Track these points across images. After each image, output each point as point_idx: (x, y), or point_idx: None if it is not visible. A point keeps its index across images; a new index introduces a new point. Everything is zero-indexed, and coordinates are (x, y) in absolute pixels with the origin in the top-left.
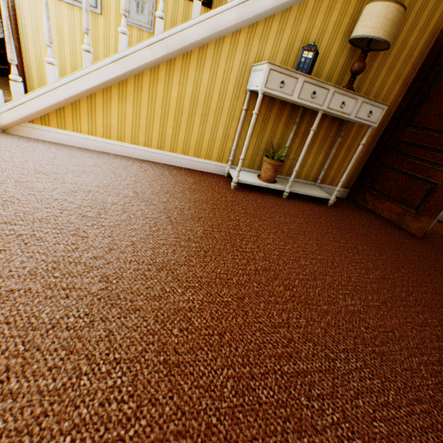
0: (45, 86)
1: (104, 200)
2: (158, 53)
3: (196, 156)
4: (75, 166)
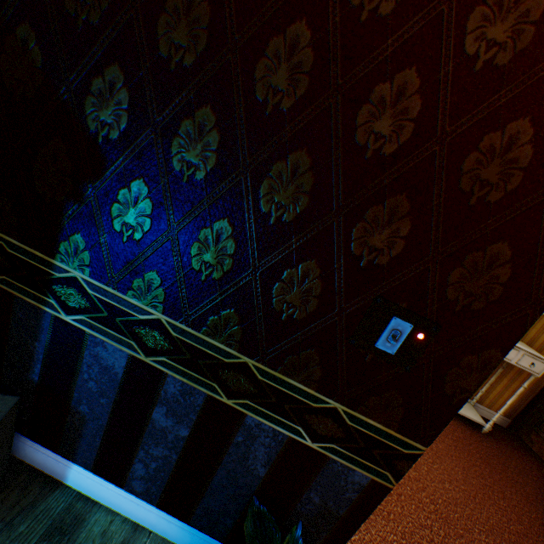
0: None
1: None
2: None
3: None
4: None
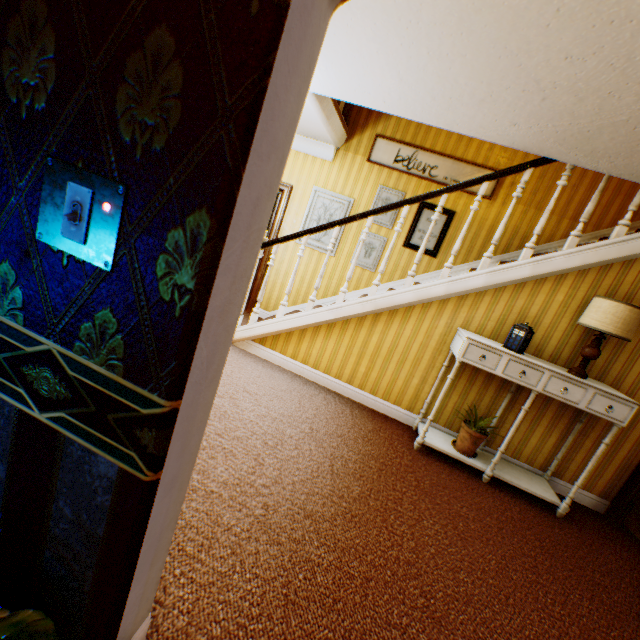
0: (273, 319)
1: (284, 430)
2: (368, 308)
3: (384, 398)
4: (272, 388)
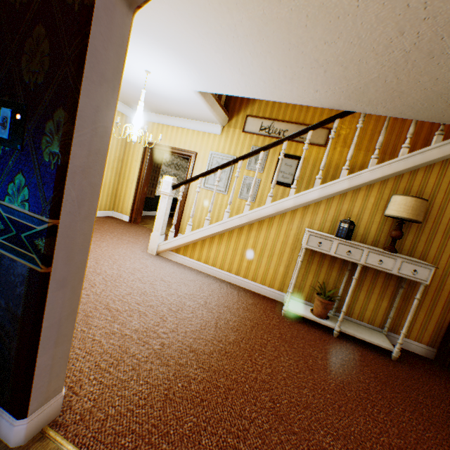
0: (183, 234)
1: (185, 302)
2: (244, 221)
3: (262, 283)
4: (181, 279)
